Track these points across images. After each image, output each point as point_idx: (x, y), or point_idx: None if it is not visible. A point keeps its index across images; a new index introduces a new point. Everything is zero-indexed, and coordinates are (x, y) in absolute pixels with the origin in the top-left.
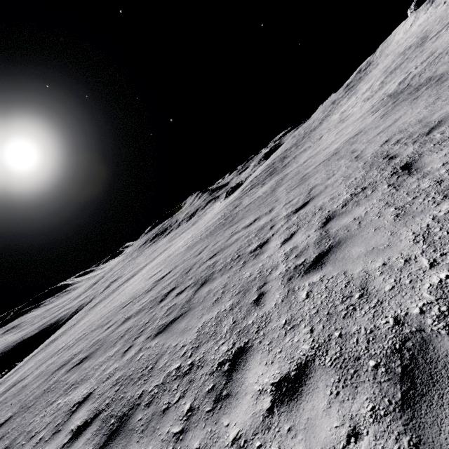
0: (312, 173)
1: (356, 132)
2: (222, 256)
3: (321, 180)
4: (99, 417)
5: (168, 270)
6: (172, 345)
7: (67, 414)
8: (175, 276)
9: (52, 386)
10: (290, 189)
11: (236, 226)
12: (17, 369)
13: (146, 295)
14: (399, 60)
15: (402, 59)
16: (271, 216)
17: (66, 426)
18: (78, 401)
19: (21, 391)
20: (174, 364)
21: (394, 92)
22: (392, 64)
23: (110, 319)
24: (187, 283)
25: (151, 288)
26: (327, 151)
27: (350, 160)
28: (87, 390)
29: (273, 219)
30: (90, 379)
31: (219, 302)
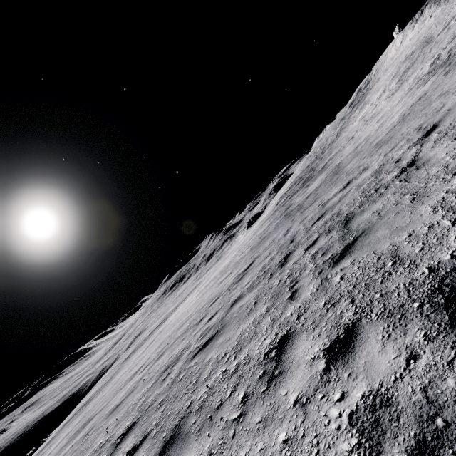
0: (391, 134)
1: (416, 98)
2: (340, 207)
3: (424, 119)
4: (364, 322)
5: (247, 263)
6: (401, 239)
7: (267, 362)
8: (270, 255)
9: (180, 375)
10: (368, 155)
11: (318, 202)
12: (50, 441)
13: (242, 281)
14: (407, 63)
15: (410, 61)
16: (376, 166)
17: (288, 365)
18: (271, 348)
19: (116, 409)
20: (452, 231)
21: (433, 68)
22: (399, 69)
23: (201, 317)
24: (309, 239)
25: (239, 278)
26: (384, 127)
27: (452, 93)
28: (270, 338)
29: (385, 163)
30: (257, 335)
31: (428, 193)
